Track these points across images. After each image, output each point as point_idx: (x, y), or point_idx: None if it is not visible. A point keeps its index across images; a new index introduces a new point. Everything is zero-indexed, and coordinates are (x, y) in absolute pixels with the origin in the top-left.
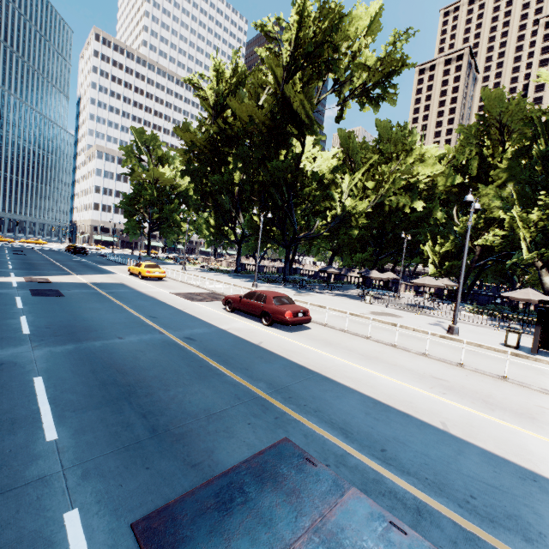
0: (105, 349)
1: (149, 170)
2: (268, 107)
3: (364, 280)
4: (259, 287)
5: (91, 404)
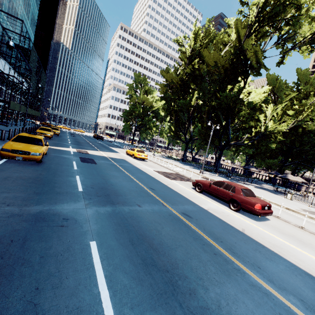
0: (133, 216)
1: (140, 97)
2: (228, 56)
3: (270, 178)
4: (204, 174)
5: (144, 298)
